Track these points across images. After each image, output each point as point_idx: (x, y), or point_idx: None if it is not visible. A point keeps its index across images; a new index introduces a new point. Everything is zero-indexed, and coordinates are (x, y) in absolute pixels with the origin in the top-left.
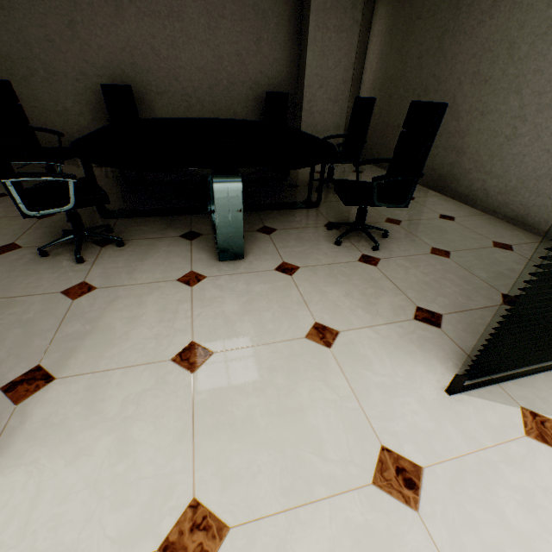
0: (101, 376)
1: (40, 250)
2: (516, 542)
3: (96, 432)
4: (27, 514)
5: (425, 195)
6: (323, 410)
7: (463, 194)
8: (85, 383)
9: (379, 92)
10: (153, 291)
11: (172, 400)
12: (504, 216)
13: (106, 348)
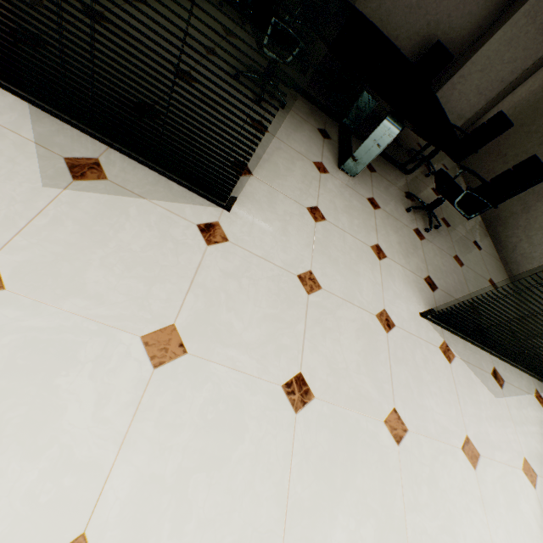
0: (274, 191)
1: (238, 73)
2: (413, 363)
3: (273, 216)
4: (250, 228)
5: (476, 221)
6: (367, 281)
7: (500, 239)
8: (267, 189)
9: (518, 114)
10: (299, 160)
11: (306, 228)
12: (510, 271)
13: (276, 177)
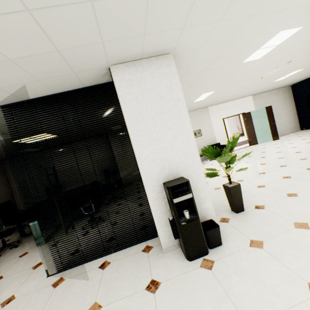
0: None
1: None
2: None
3: None
4: None
5: None
6: (11, 288)
7: None
8: None
9: None
10: (8, 261)
11: None
12: None
13: None
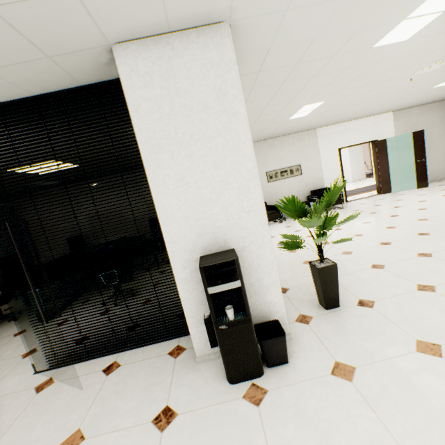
0: None
1: None
2: None
3: None
4: None
5: None
6: None
7: None
8: None
9: None
10: None
11: None
12: None
13: None
